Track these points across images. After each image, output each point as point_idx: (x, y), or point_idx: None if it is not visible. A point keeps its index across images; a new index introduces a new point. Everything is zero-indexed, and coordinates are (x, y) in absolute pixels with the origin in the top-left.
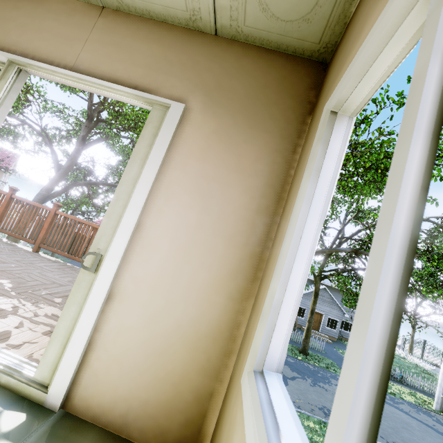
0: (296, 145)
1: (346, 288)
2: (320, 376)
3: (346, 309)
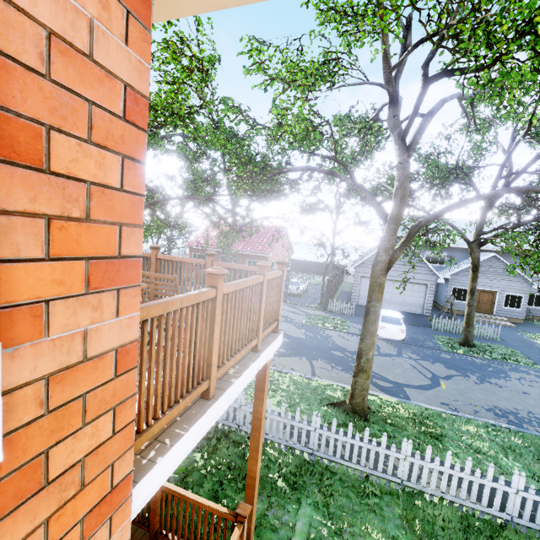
0: None
1: (520, 249)
2: (492, 371)
3: (536, 278)
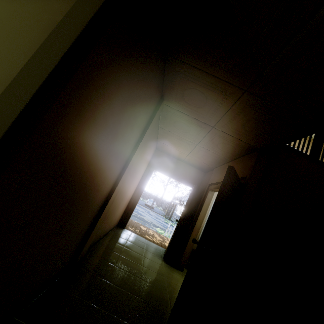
0: None
1: None
2: None
3: None
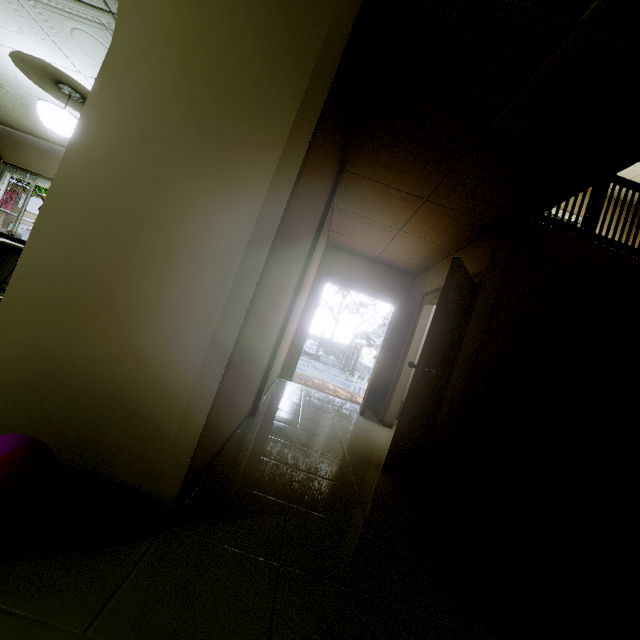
0: (630, 239)
1: None
2: None
3: None
